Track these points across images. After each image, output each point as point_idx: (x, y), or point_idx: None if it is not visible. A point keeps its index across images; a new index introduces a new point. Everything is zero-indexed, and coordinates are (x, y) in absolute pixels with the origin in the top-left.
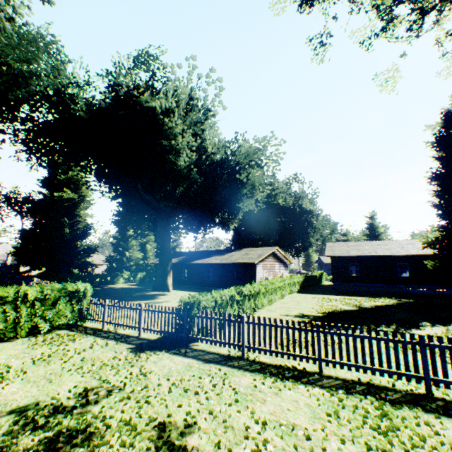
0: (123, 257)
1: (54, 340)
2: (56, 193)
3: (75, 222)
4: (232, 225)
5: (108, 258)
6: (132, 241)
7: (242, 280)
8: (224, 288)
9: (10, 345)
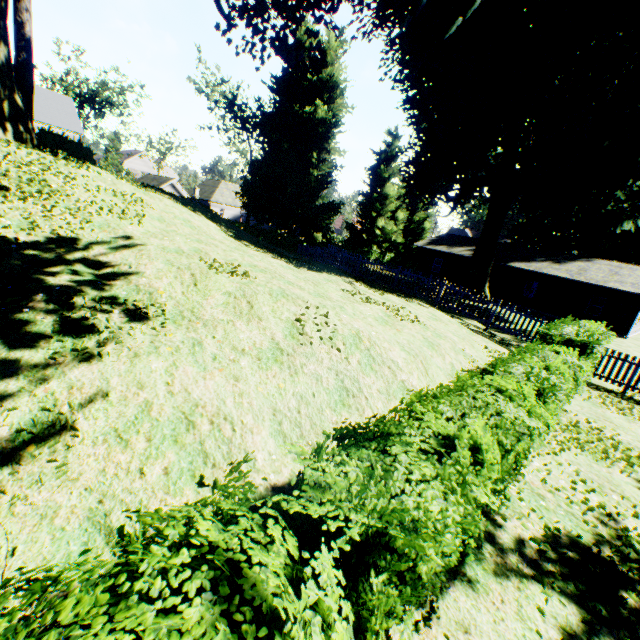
0: (375, 227)
1: (625, 409)
2: (307, 107)
3: (318, 161)
4: (628, 224)
5: (352, 225)
6: (388, 205)
7: (601, 314)
8: (557, 316)
9: (586, 404)
